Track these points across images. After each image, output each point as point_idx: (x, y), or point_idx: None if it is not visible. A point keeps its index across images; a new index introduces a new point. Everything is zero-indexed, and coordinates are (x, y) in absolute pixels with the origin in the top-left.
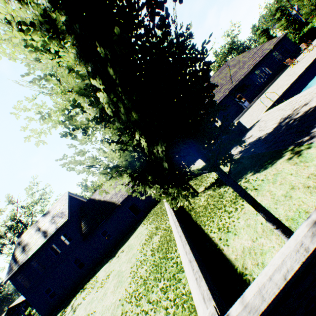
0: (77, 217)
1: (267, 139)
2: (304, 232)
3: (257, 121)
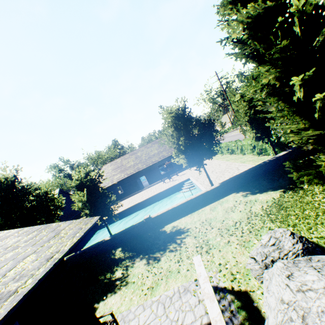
0: None
1: None
2: None
3: None
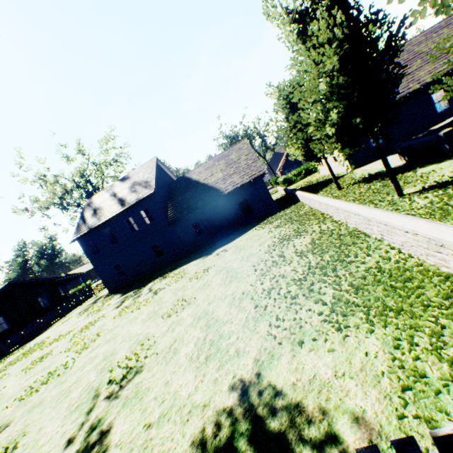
0: (163, 195)
1: None
2: None
3: None
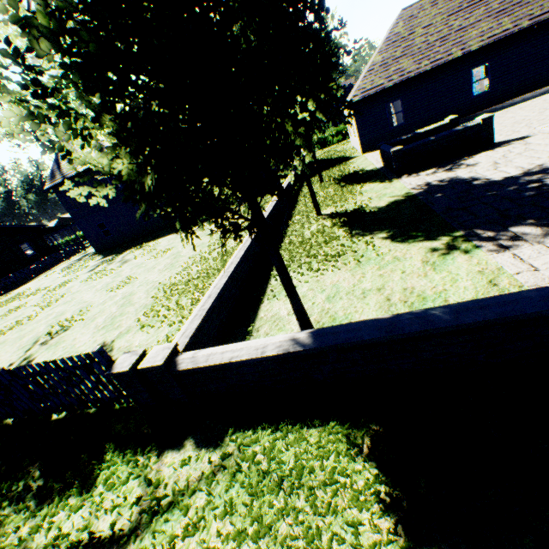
0: None
1: (470, 193)
2: (277, 341)
3: (522, 138)
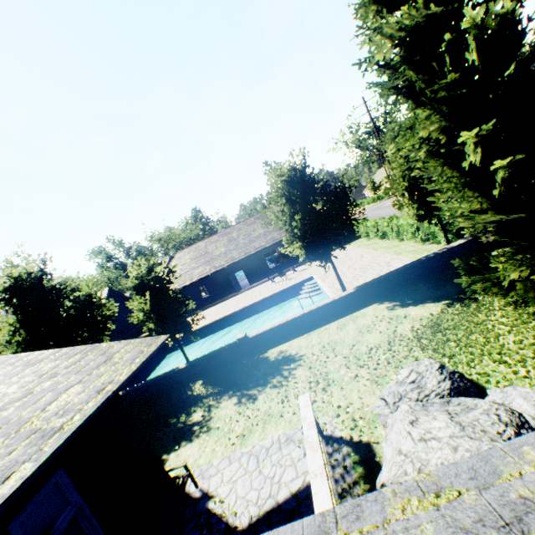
0: None
1: None
2: None
3: None
